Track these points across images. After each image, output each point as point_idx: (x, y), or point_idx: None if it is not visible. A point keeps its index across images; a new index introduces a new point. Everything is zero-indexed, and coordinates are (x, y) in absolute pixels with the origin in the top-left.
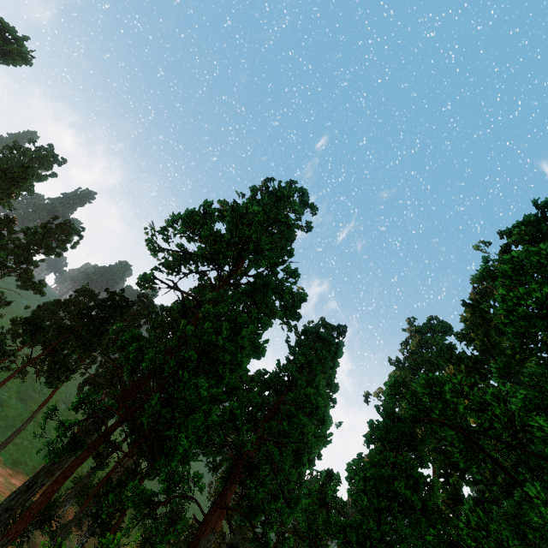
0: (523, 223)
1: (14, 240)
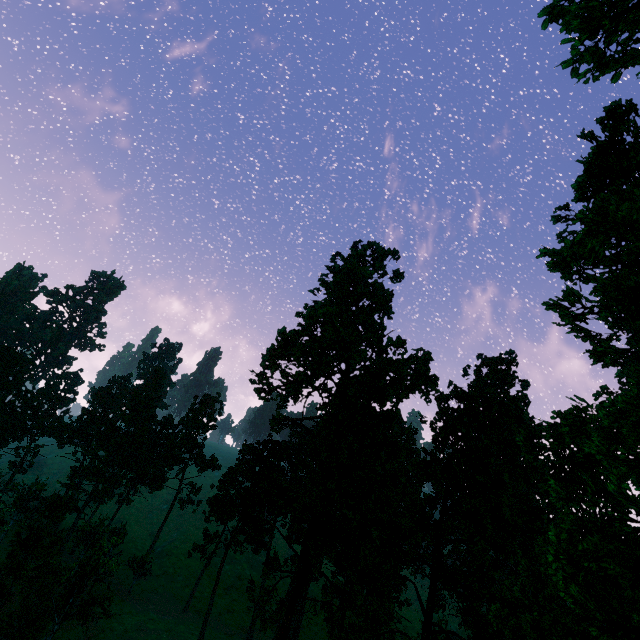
0: (590, 161)
1: (177, 434)
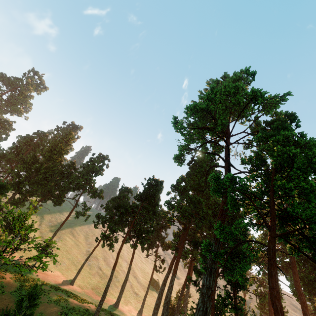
0: None
1: (80, 172)
